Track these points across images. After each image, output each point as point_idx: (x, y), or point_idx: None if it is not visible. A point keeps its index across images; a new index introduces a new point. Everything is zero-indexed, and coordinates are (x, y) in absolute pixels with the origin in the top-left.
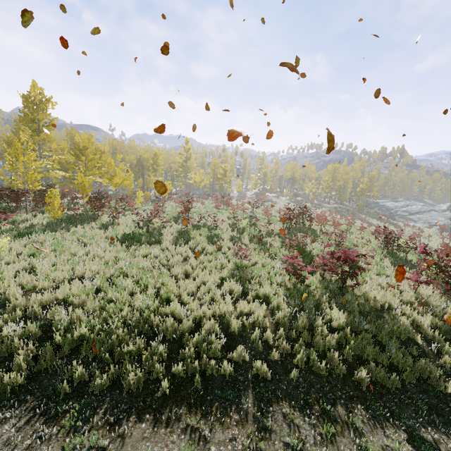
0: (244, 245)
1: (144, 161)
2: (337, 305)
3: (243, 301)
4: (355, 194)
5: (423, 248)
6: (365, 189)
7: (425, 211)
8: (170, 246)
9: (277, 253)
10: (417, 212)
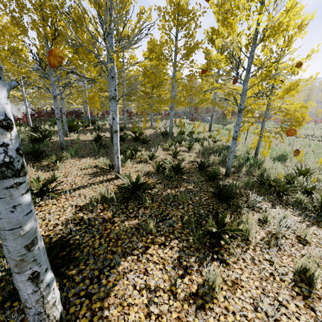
0: None
1: None
2: None
3: None
4: None
5: None
6: None
7: None
8: None
9: None
10: None
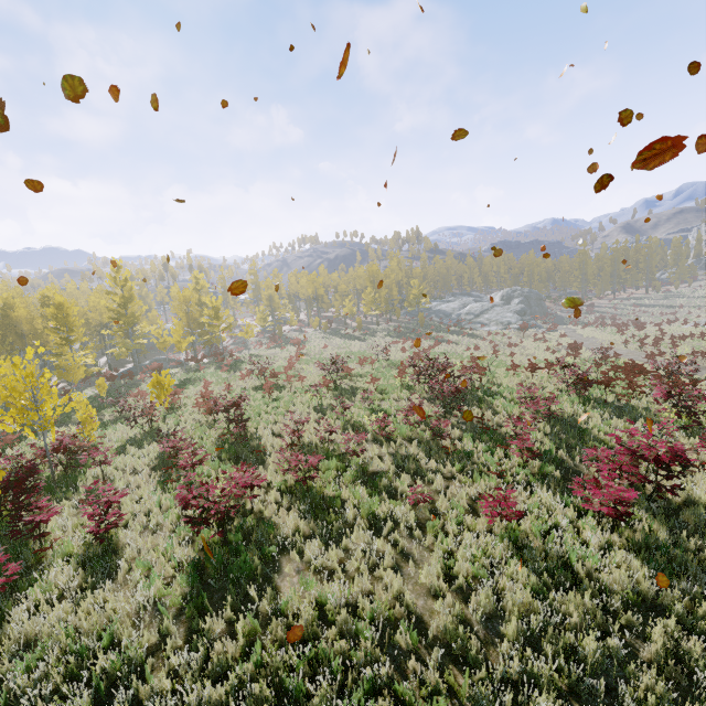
0: (431, 470)
1: (20, 322)
2: (704, 543)
3: (624, 633)
4: (409, 304)
5: (668, 390)
6: (419, 295)
7: (488, 308)
8: (321, 547)
9: (505, 468)
10: (482, 312)
